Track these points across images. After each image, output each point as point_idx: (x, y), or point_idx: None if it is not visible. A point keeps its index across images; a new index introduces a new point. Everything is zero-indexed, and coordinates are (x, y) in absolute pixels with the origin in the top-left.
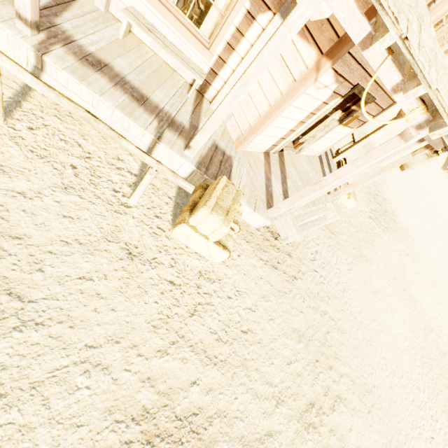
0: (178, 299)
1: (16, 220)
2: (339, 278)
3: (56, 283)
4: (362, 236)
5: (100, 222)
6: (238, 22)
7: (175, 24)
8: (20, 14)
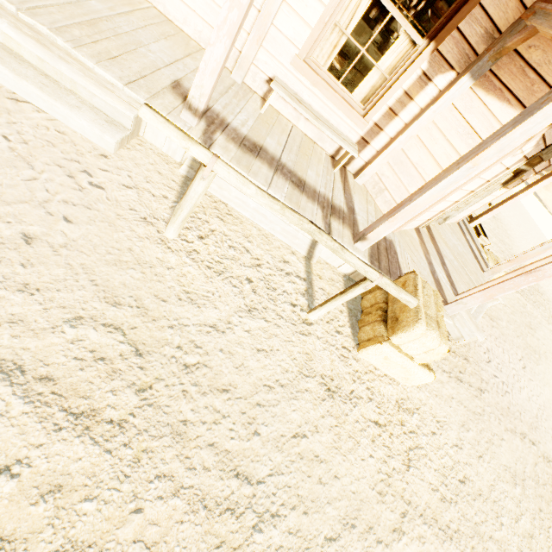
0: (389, 447)
1: (217, 366)
2: (519, 381)
3: (274, 449)
4: (519, 319)
5: (291, 351)
6: (408, 85)
7: (326, 91)
8: (191, 104)
